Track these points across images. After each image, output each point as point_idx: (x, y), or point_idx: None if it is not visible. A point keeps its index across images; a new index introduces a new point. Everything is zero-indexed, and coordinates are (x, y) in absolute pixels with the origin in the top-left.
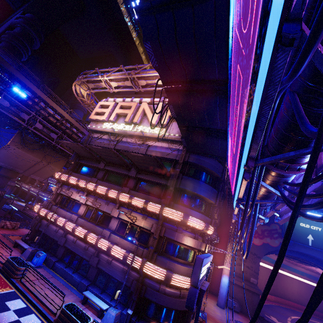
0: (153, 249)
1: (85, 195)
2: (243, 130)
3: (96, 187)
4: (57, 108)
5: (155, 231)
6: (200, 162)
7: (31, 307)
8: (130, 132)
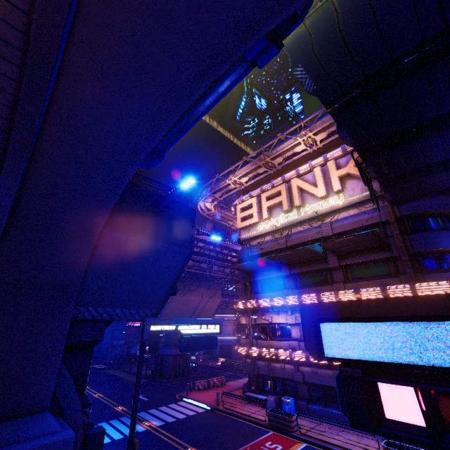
0: None
1: (289, 313)
2: None
3: (300, 298)
4: (197, 236)
5: None
6: (420, 209)
7: None
8: (298, 220)
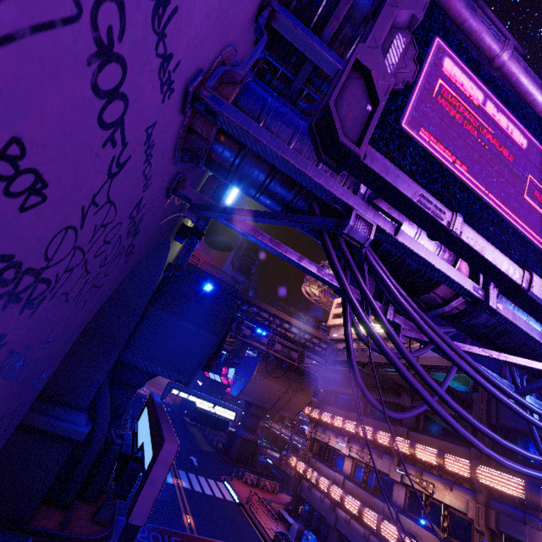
0: None
1: (345, 440)
2: None
3: (357, 427)
4: (291, 321)
5: (475, 516)
6: None
7: None
8: (384, 334)
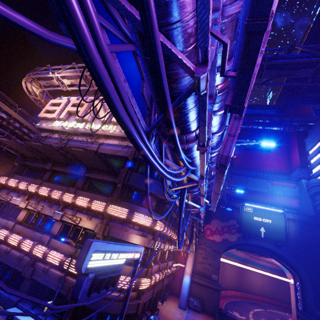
0: None
1: (25, 198)
2: None
3: (38, 188)
4: (1, 106)
5: (99, 231)
6: None
7: None
8: (81, 130)
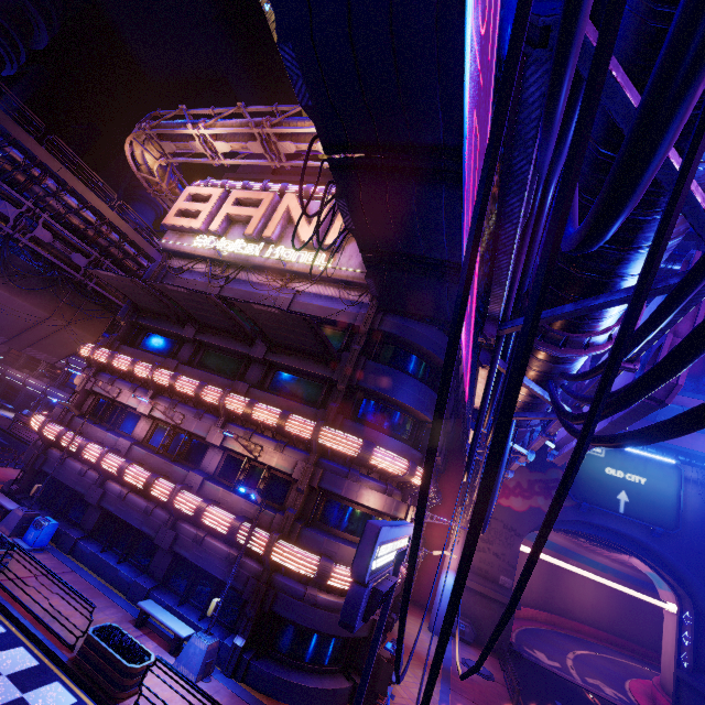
0: (295, 513)
1: (149, 395)
2: (479, 258)
3: (174, 379)
4: (87, 196)
5: (301, 476)
6: (405, 333)
7: (16, 633)
8: (256, 261)
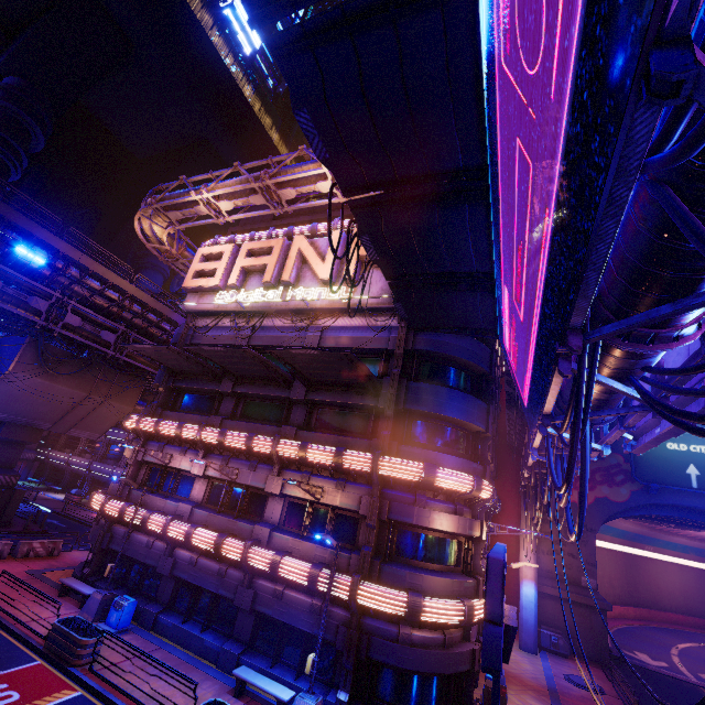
0: (371, 550)
1: (200, 456)
2: (545, 273)
3: (222, 436)
4: (108, 276)
5: (369, 511)
6: (440, 348)
7: None
8: (278, 306)
